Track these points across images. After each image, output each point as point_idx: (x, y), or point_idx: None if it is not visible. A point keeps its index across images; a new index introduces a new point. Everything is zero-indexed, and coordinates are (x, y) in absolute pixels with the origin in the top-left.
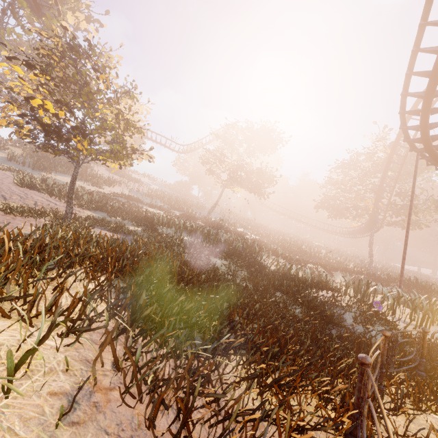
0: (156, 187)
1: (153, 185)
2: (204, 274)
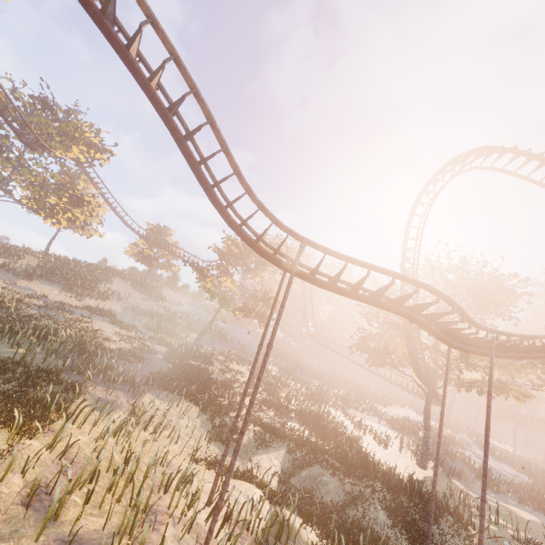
0: (171, 307)
1: (186, 306)
2: None
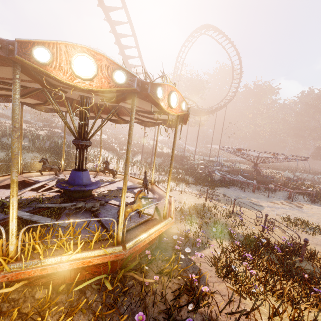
0: None
1: None
2: (4, 161)
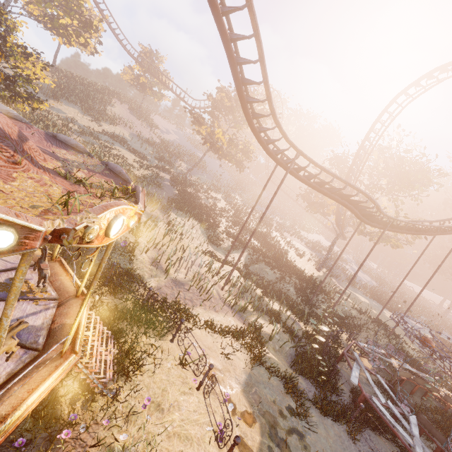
0: (164, 136)
1: (172, 134)
2: None
